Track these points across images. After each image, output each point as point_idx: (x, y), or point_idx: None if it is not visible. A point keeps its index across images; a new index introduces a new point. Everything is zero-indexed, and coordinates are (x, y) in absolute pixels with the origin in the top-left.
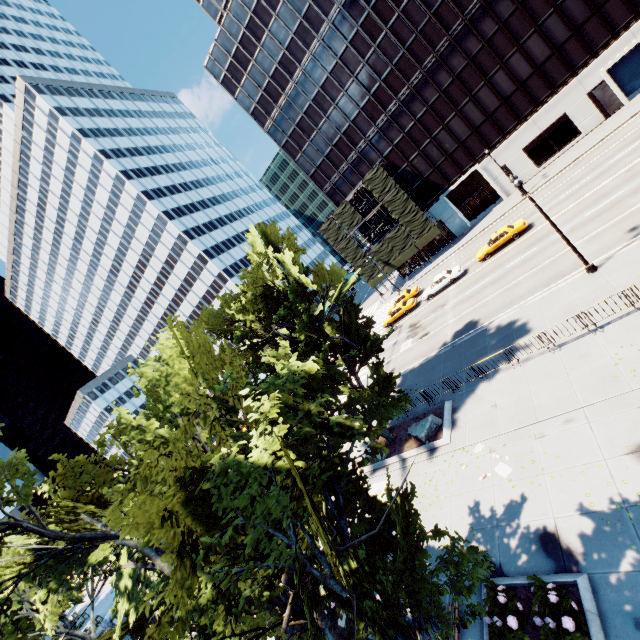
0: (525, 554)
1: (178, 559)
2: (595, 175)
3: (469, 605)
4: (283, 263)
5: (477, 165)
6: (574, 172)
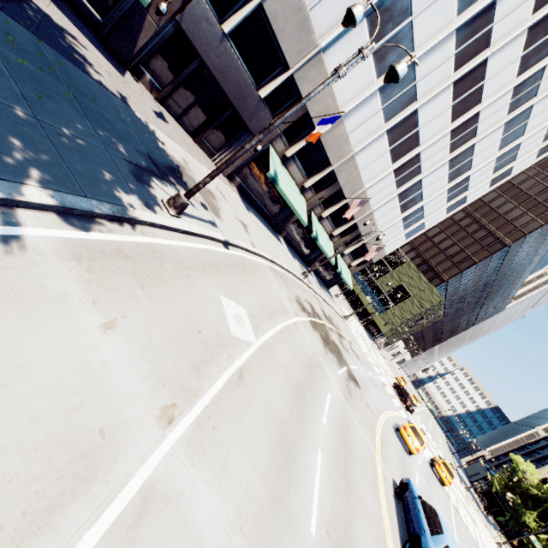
0: None
1: None
2: None
3: None
4: None
5: None
6: None
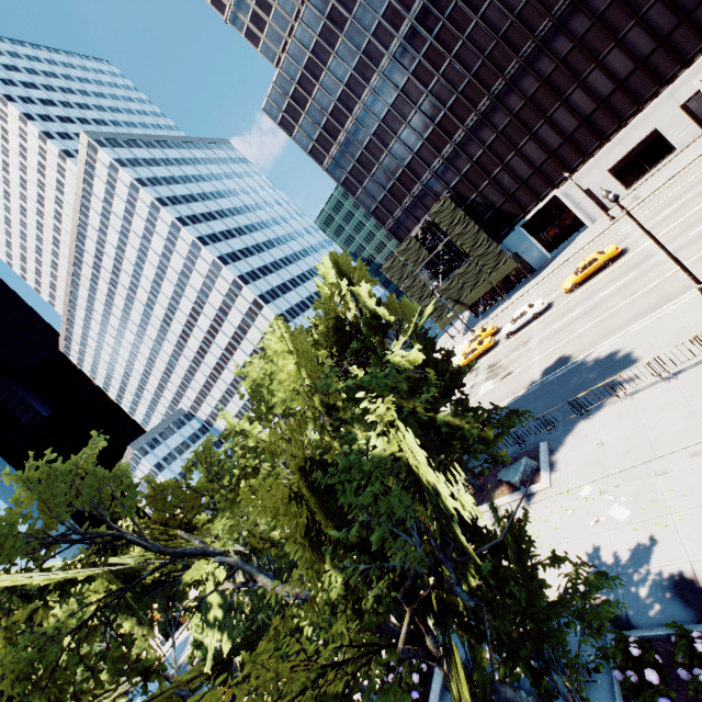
0: (657, 603)
1: (308, 544)
2: (698, 191)
3: (600, 647)
4: (356, 293)
5: (556, 191)
6: (671, 190)
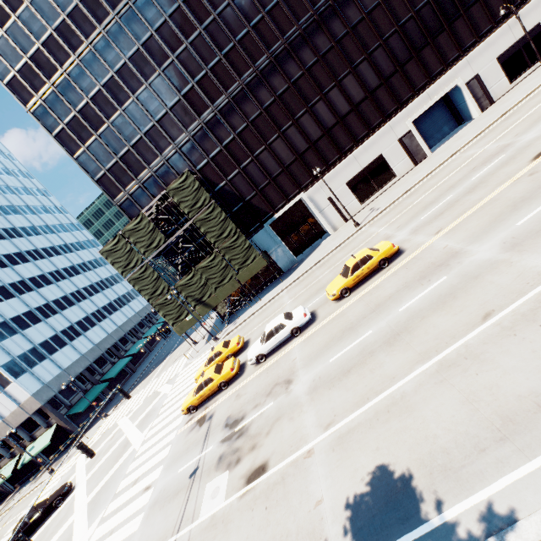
0: None
1: None
2: (461, 191)
3: None
4: None
5: (303, 193)
6: (417, 198)
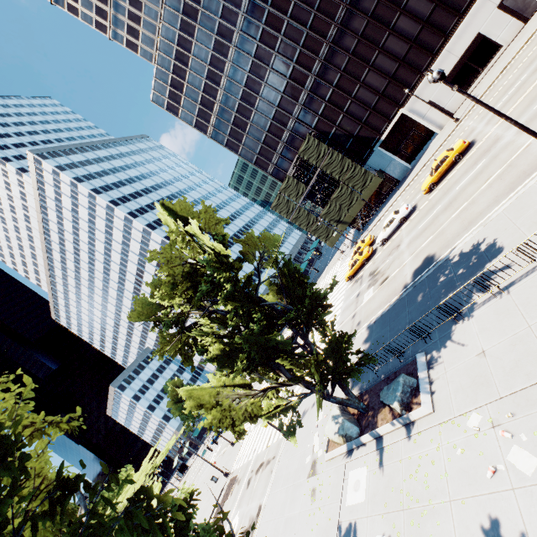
0: None
1: None
2: (532, 70)
3: None
4: (195, 235)
5: (402, 109)
6: (506, 79)
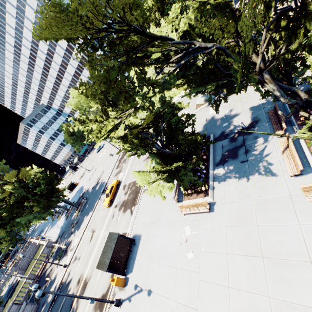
0: (302, 87)
1: None
2: None
3: (302, 78)
4: None
5: None
6: None
